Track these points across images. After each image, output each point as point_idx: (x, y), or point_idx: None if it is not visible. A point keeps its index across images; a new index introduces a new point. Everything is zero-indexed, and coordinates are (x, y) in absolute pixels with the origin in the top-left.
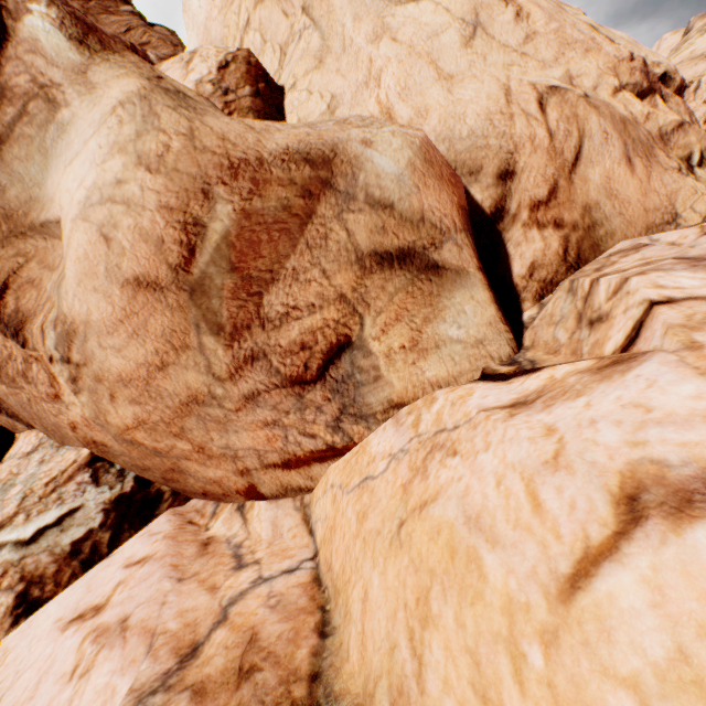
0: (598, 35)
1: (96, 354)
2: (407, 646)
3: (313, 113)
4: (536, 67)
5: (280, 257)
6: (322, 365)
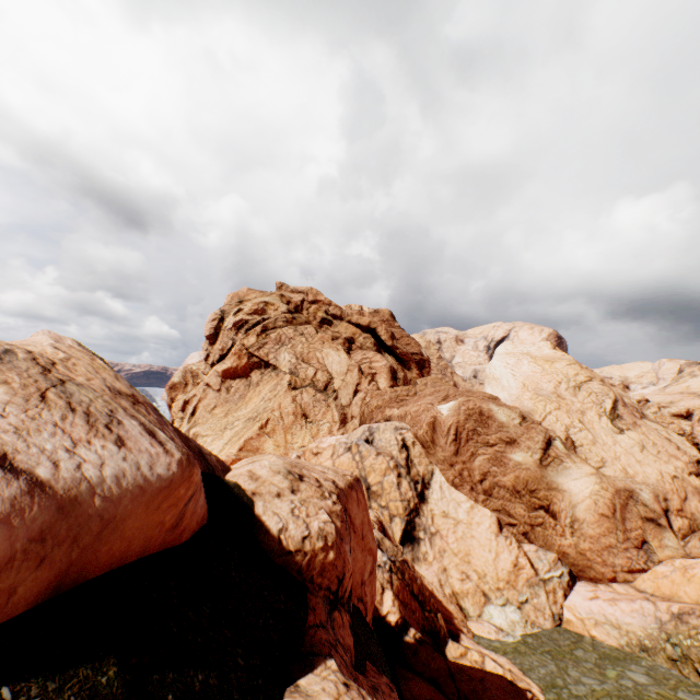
0: (677, 452)
1: (584, 528)
2: None
3: (593, 458)
4: (663, 462)
5: (623, 513)
6: (640, 544)
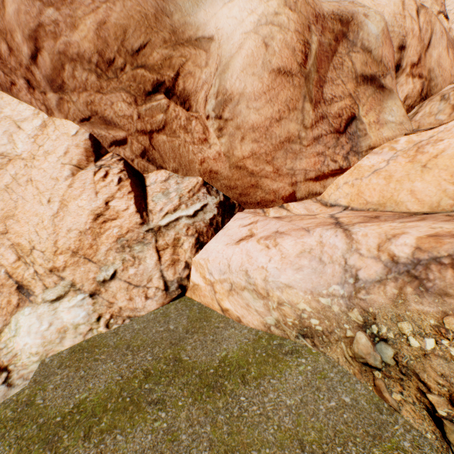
0: None
1: (242, 113)
2: (453, 186)
3: None
4: None
5: (325, 71)
6: (344, 126)
